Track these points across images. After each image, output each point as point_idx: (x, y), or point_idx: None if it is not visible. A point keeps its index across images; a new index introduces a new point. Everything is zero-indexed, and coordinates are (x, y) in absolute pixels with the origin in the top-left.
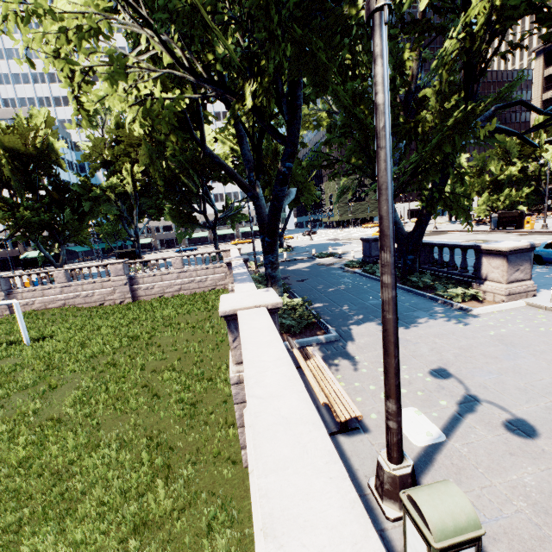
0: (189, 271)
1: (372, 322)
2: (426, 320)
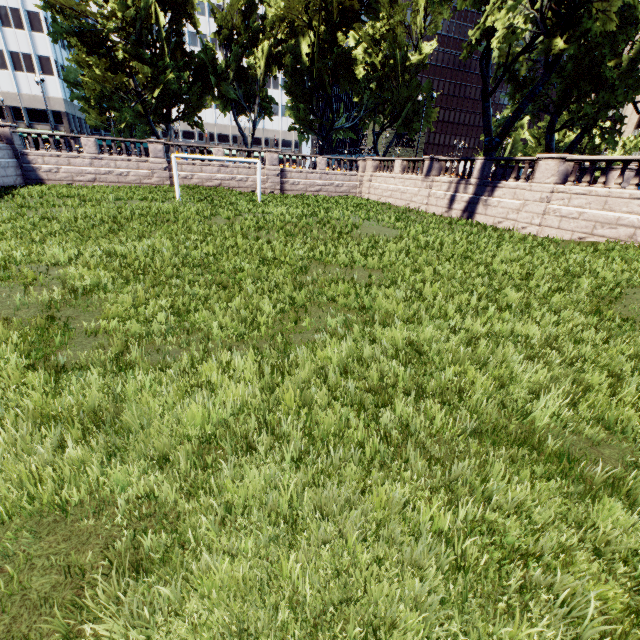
0: (330, 174)
1: None
2: None
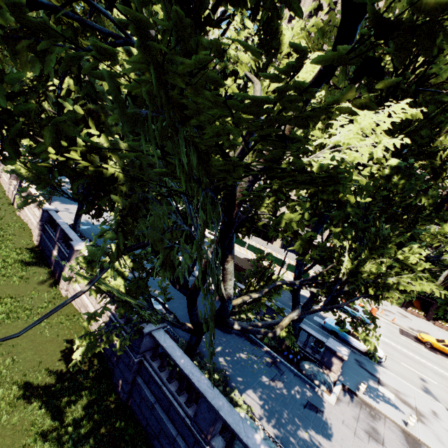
0: None
1: (61, 202)
2: (75, 205)
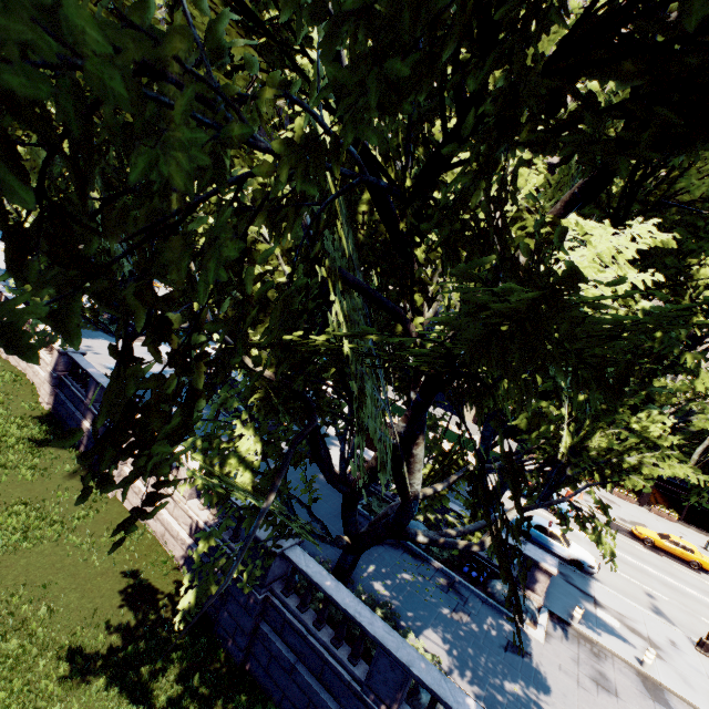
0: None
1: None
2: (101, 339)
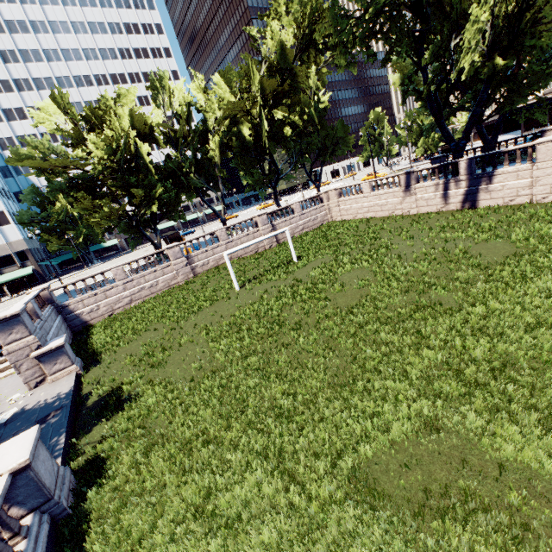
0: (306, 213)
1: None
2: None
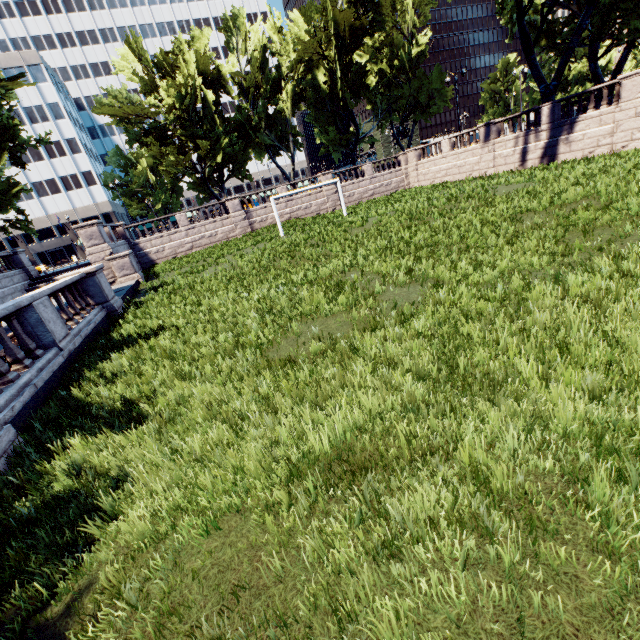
0: (378, 176)
1: None
2: None
